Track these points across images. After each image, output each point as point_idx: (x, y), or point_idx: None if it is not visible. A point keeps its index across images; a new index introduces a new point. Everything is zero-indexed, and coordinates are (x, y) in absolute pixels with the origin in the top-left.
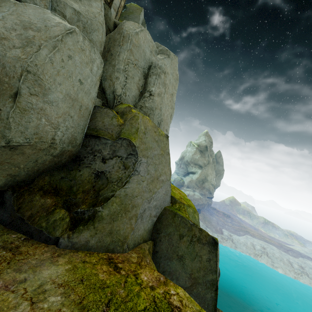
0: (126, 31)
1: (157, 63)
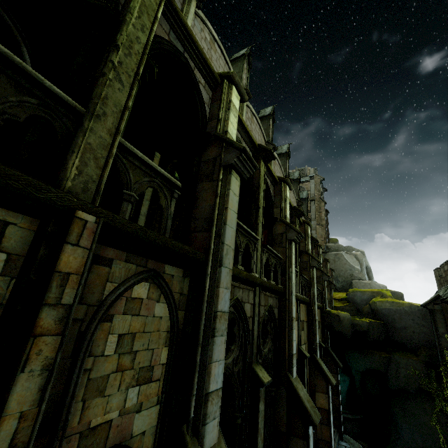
0: (361, 261)
1: (366, 263)
